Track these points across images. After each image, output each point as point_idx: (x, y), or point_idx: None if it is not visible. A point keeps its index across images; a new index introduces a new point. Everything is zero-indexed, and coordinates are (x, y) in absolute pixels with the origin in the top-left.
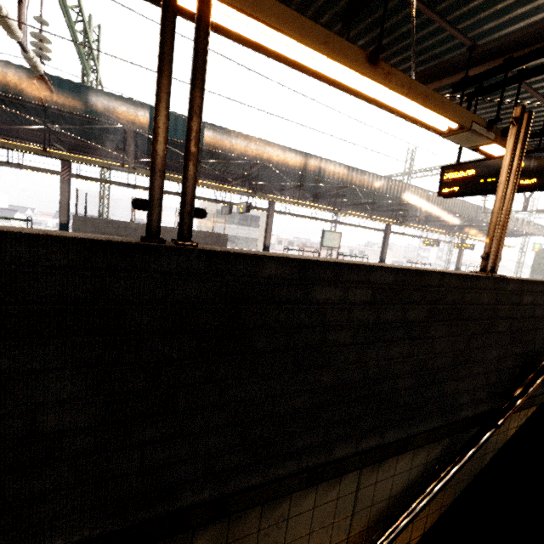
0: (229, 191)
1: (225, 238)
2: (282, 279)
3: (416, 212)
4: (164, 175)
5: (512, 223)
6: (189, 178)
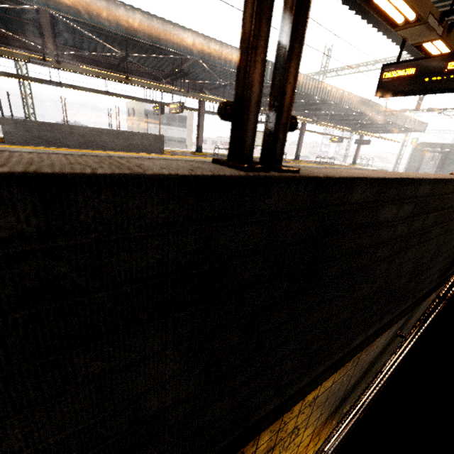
0: (161, 90)
1: (161, 139)
2: (363, 203)
3: (328, 112)
4: (265, 61)
5: (403, 120)
6: (291, 67)
